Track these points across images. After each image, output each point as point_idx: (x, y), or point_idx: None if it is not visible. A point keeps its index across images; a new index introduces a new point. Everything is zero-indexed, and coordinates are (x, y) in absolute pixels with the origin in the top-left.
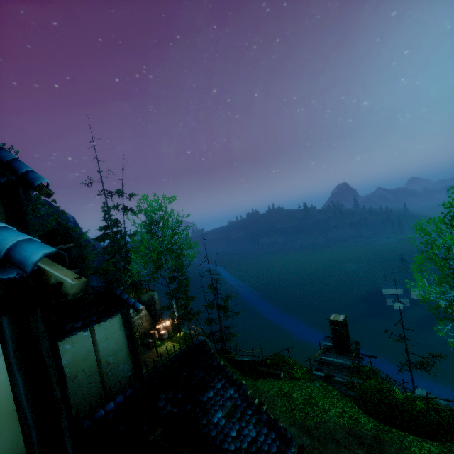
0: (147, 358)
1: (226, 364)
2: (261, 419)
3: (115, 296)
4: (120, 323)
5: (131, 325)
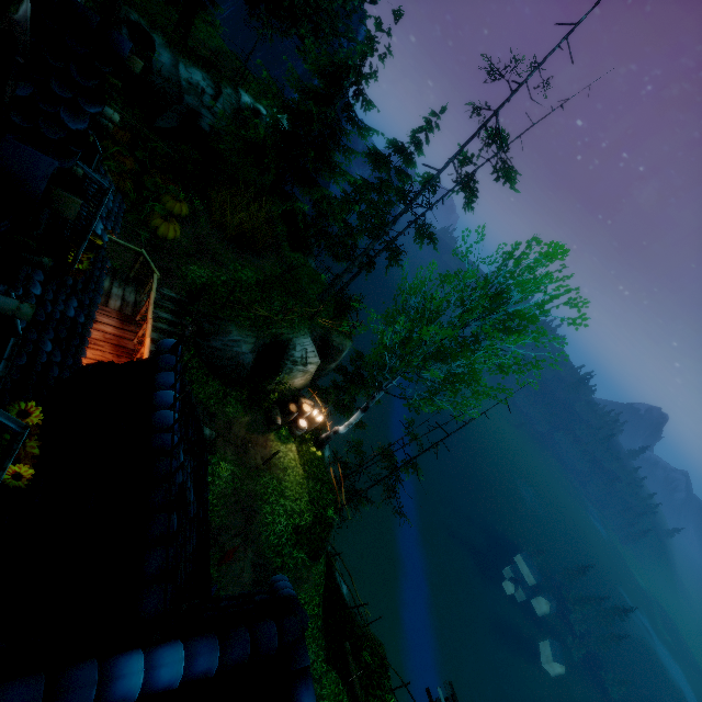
0: (252, 445)
1: (320, 592)
2: None
3: None
4: None
5: None
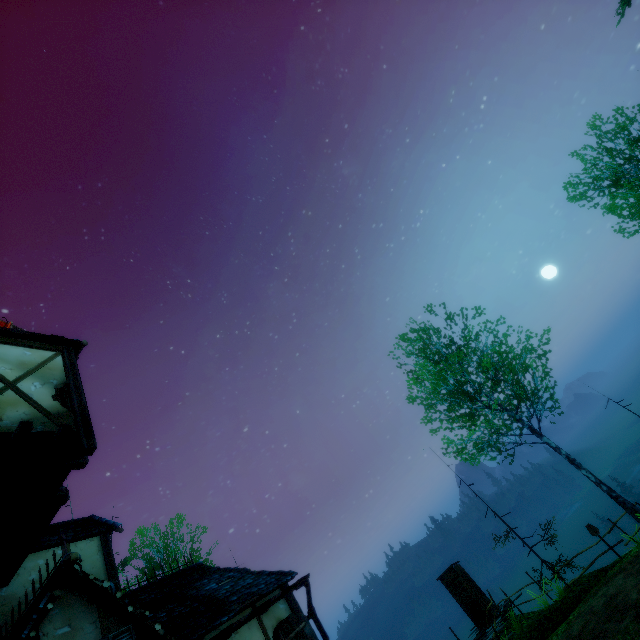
0: None
1: None
2: (262, 574)
3: (94, 522)
4: (99, 548)
5: (111, 550)
